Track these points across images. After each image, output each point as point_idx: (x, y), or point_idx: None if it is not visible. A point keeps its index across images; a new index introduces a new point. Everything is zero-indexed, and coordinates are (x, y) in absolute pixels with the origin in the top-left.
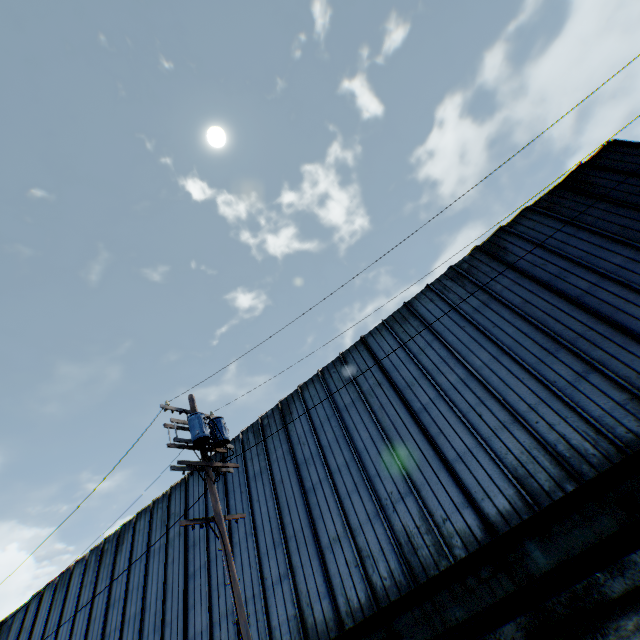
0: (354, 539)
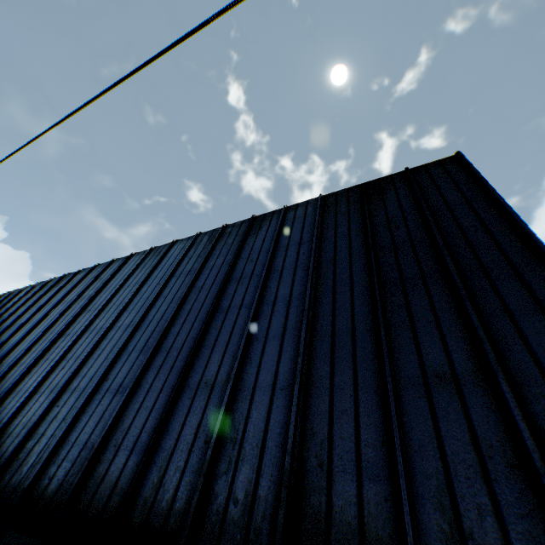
0: None
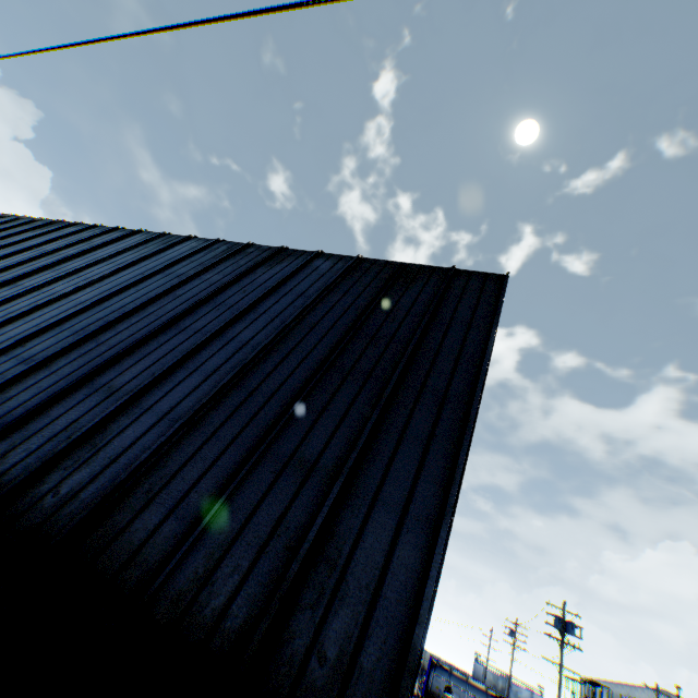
0: None
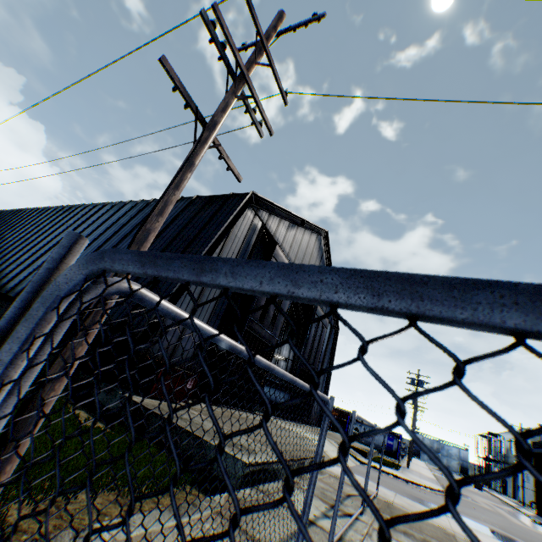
0: (5, 264)
